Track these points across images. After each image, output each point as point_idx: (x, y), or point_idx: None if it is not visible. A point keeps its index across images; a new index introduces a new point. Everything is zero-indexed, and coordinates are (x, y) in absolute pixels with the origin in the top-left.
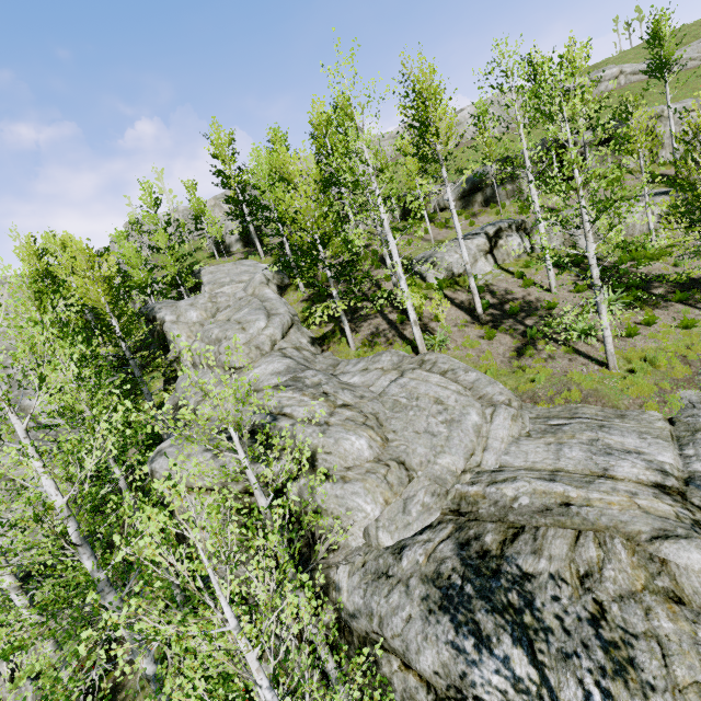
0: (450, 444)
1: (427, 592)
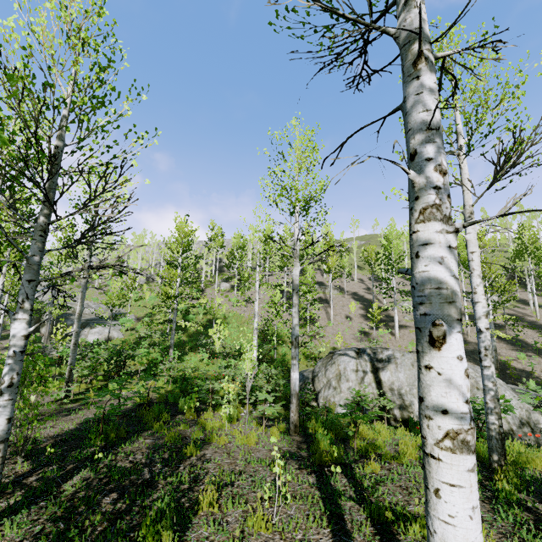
0: None
1: None
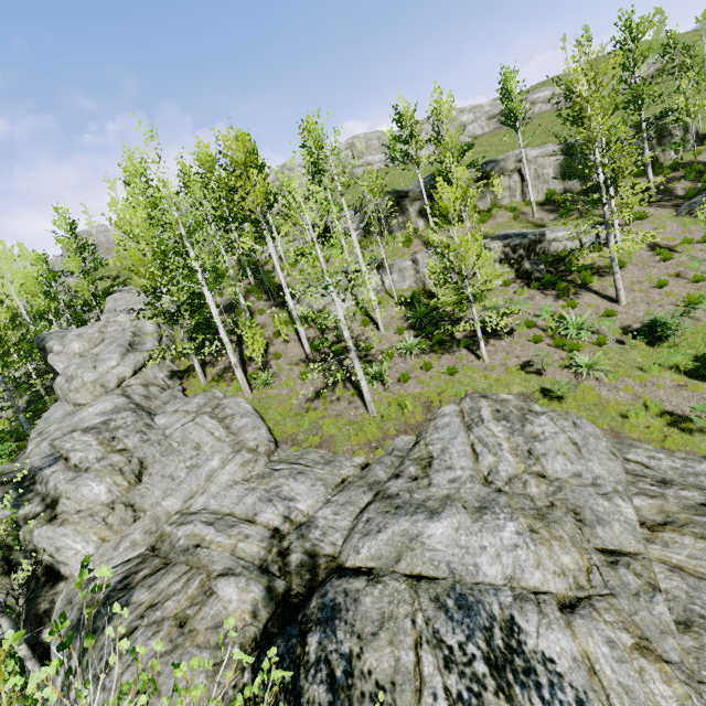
0: (179, 488)
1: (75, 617)
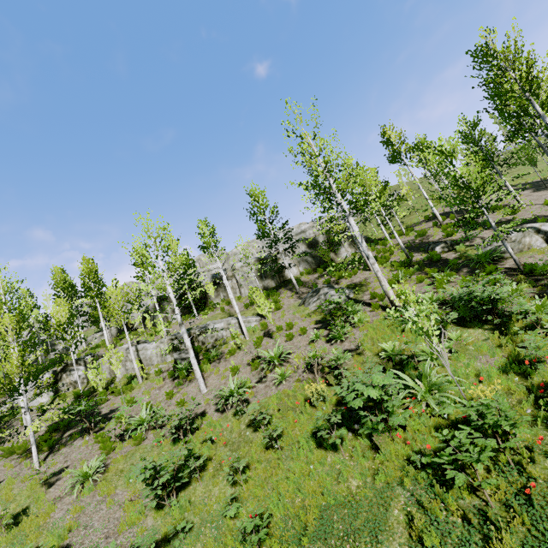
0: None
1: None
